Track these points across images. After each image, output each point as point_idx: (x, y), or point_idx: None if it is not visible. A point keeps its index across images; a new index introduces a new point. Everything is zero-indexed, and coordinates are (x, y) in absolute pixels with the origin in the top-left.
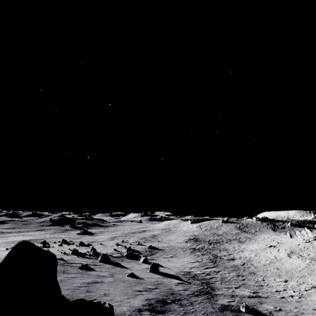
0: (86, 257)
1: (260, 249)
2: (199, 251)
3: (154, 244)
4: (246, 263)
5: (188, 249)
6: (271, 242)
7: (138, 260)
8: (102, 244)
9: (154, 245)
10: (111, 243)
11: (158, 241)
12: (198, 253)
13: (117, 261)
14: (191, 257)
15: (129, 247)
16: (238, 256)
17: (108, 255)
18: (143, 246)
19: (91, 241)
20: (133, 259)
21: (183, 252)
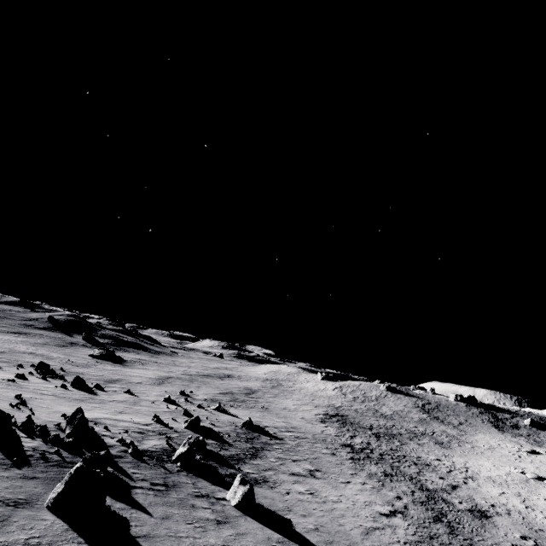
0: (14, 459)
1: (516, 482)
2: (369, 460)
3: (254, 415)
4: (541, 544)
5: (339, 445)
6: (519, 462)
7: (220, 487)
8: (133, 391)
9: (255, 419)
10: (155, 392)
11: (262, 407)
12: (373, 468)
13: (141, 498)
14: (368, 487)
15: (194, 418)
16: (484, 502)
17: (127, 443)
18: (229, 416)
19: (110, 377)
20: (202, 478)
21: (334, 457)
